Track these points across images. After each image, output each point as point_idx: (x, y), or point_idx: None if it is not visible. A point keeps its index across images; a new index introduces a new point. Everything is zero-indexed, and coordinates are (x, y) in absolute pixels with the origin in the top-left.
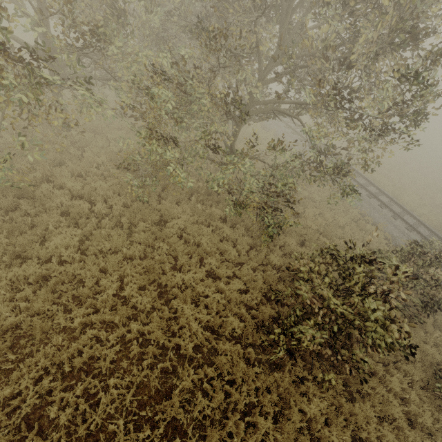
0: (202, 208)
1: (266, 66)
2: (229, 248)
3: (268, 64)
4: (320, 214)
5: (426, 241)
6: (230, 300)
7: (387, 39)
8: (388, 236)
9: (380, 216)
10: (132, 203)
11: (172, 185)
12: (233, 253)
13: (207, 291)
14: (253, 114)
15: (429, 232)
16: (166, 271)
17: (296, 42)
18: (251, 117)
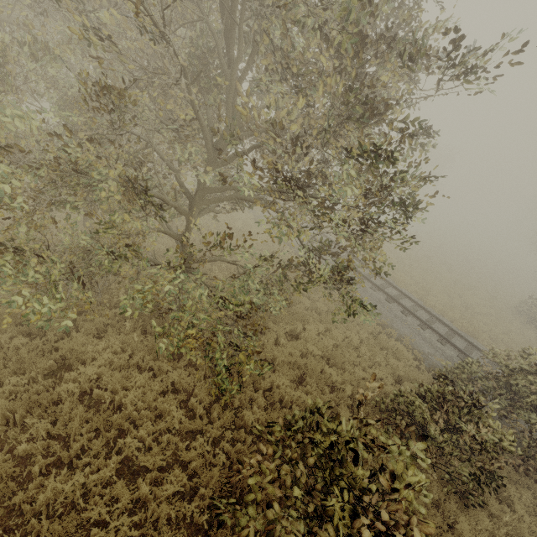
0: (139, 339)
1: (216, 145)
2: (172, 408)
3: (218, 142)
4: (327, 330)
5: (463, 361)
6: (159, 518)
7: (346, 109)
8: (418, 354)
9: (404, 326)
10: (10, 341)
11: (94, 305)
12: (179, 417)
13: (104, 514)
14: (206, 205)
15: (466, 343)
16: (35, 474)
17: (252, 118)
18: (209, 209)
